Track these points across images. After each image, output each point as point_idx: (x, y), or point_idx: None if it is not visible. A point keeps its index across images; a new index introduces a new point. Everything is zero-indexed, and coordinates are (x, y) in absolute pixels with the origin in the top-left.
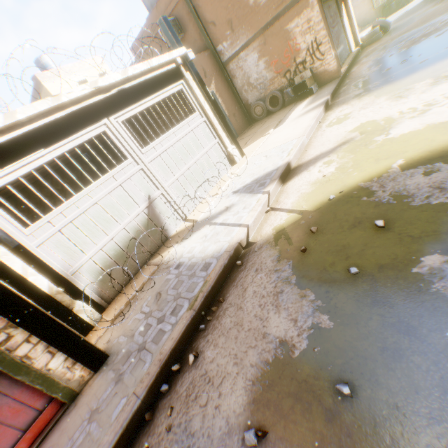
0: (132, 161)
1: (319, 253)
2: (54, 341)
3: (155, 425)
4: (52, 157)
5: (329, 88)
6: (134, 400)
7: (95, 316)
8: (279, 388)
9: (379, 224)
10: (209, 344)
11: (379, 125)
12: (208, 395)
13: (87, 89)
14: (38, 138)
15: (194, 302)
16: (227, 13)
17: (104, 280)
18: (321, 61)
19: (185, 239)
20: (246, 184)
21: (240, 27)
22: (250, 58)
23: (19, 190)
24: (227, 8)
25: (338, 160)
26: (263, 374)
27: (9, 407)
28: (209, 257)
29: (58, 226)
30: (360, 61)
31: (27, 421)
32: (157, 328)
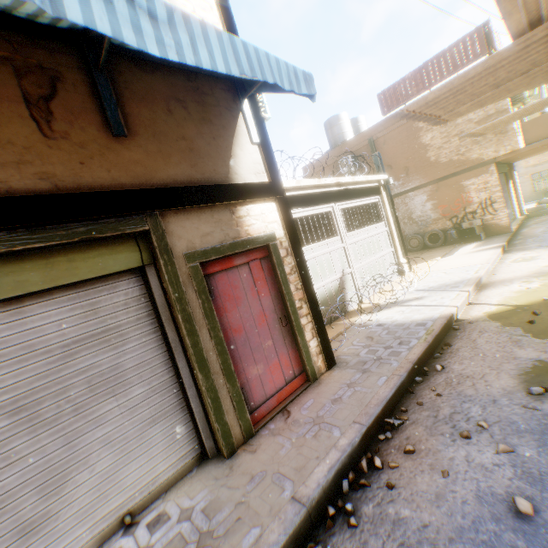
0: (340, 238)
1: None
2: (317, 327)
3: (420, 395)
4: (302, 215)
5: (500, 238)
6: (398, 377)
7: None
8: (547, 376)
9: None
10: (452, 363)
11: None
12: (471, 382)
13: (333, 181)
14: (301, 200)
15: (425, 339)
16: (406, 161)
17: None
18: (492, 215)
19: (372, 312)
20: (430, 286)
21: (415, 173)
22: (418, 198)
23: None
24: (407, 158)
25: (539, 281)
26: (526, 372)
27: (285, 358)
28: (420, 320)
29: None
30: (528, 225)
31: (288, 377)
32: (388, 350)
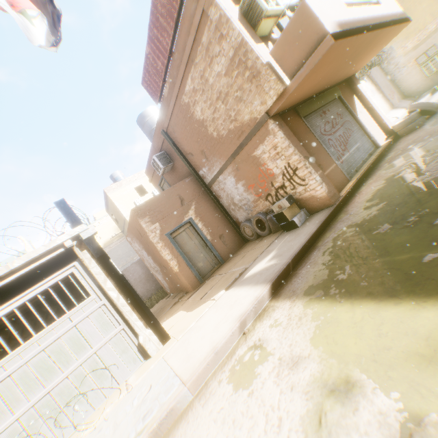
0: None
1: None
2: None
3: None
4: None
5: (310, 228)
6: None
7: None
8: None
9: None
10: None
11: None
12: None
13: None
14: None
15: None
16: (198, 144)
17: None
18: (304, 186)
19: None
20: None
21: (212, 155)
22: (229, 181)
23: None
24: (197, 140)
25: None
26: None
27: None
28: None
29: None
30: (379, 167)
31: None
32: None
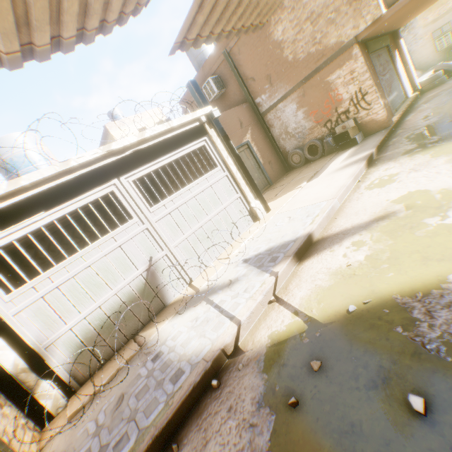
0: (137, 220)
1: (314, 419)
2: None
3: None
4: (51, 219)
5: (375, 139)
6: None
7: (59, 402)
8: None
9: (416, 405)
10: None
11: (433, 200)
12: None
13: (99, 152)
14: (41, 201)
15: (141, 441)
16: (266, 69)
17: (82, 355)
18: (367, 110)
19: (179, 313)
20: (258, 252)
21: (279, 81)
22: (289, 108)
23: (53, 232)
24: (266, 64)
25: (371, 244)
26: None
27: None
28: (185, 360)
29: (42, 292)
30: (416, 107)
31: None
32: None
